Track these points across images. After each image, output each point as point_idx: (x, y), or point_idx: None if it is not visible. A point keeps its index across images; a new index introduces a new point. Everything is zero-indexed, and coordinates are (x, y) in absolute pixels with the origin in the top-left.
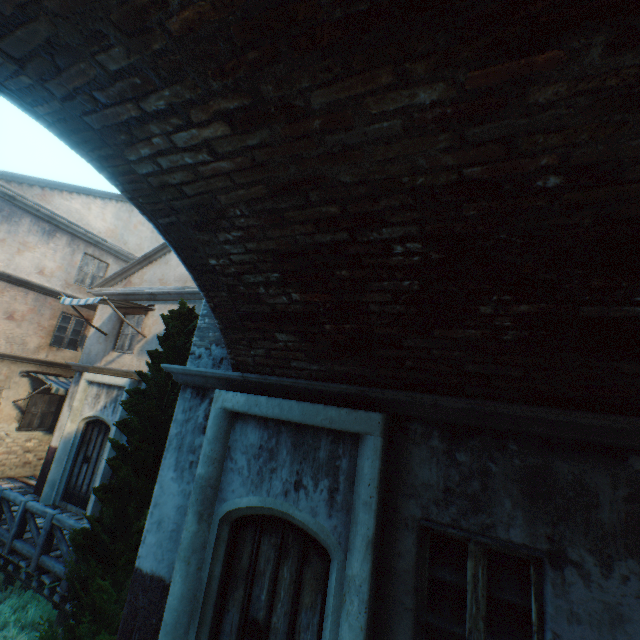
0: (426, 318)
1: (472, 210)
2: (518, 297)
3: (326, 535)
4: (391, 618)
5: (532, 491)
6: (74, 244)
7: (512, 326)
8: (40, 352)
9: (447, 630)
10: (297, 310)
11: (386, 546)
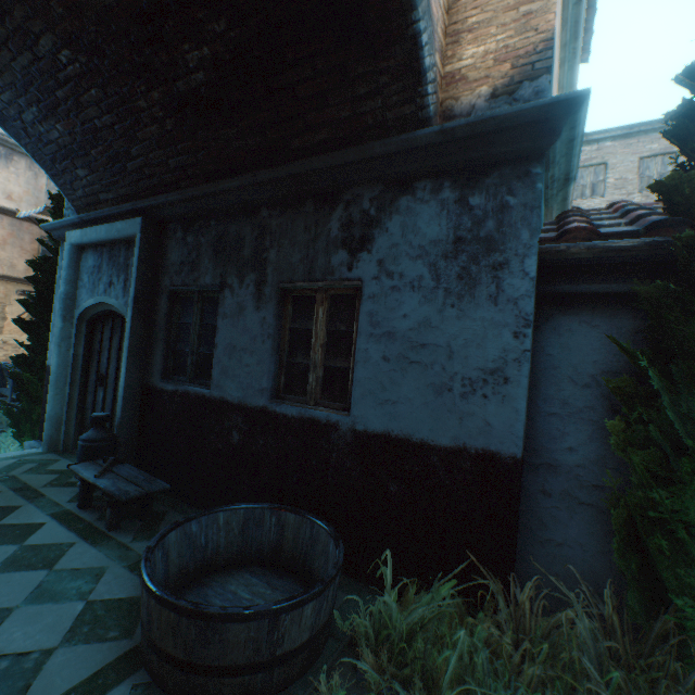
0: (127, 125)
1: (60, 9)
2: (147, 86)
3: (123, 309)
4: (154, 347)
5: (218, 249)
6: (35, 168)
7: (165, 116)
8: (30, 274)
9: (184, 350)
10: (70, 143)
11: (154, 308)
